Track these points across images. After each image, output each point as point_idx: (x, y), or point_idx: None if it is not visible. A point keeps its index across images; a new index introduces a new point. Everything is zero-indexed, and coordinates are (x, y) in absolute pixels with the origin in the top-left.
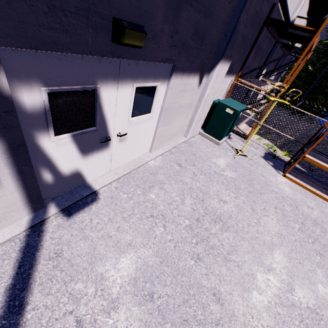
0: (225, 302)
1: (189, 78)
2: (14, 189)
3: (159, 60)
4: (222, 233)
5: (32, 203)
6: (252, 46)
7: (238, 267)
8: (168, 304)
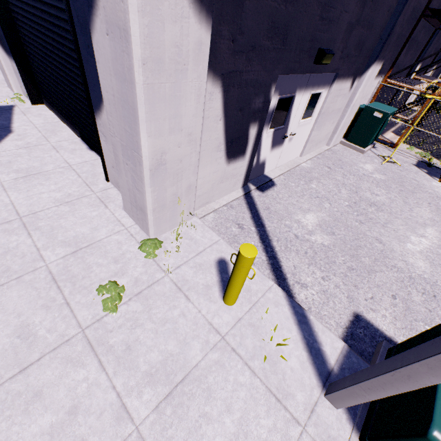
0: (386, 244)
1: (345, 83)
2: (246, 164)
3: (330, 71)
4: (377, 212)
5: (245, 178)
6: (405, 41)
7: (394, 231)
8: (345, 238)
